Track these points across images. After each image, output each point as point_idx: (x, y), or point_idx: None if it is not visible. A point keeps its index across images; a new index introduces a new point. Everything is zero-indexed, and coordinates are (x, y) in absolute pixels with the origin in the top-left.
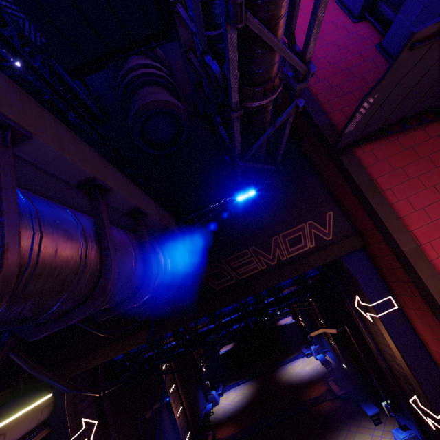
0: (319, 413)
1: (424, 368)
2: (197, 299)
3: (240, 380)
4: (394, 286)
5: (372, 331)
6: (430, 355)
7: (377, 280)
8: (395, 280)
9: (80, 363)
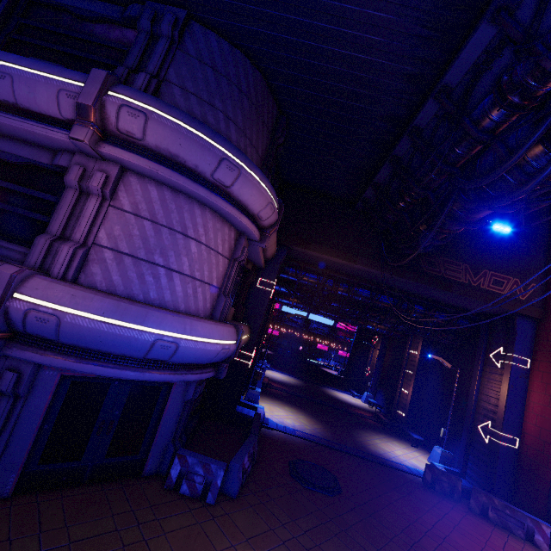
0: (364, 420)
1: (515, 407)
2: (408, 266)
3: (284, 372)
4: (540, 354)
5: (485, 378)
6: (525, 405)
7: (529, 345)
8: (546, 349)
9: (310, 245)
